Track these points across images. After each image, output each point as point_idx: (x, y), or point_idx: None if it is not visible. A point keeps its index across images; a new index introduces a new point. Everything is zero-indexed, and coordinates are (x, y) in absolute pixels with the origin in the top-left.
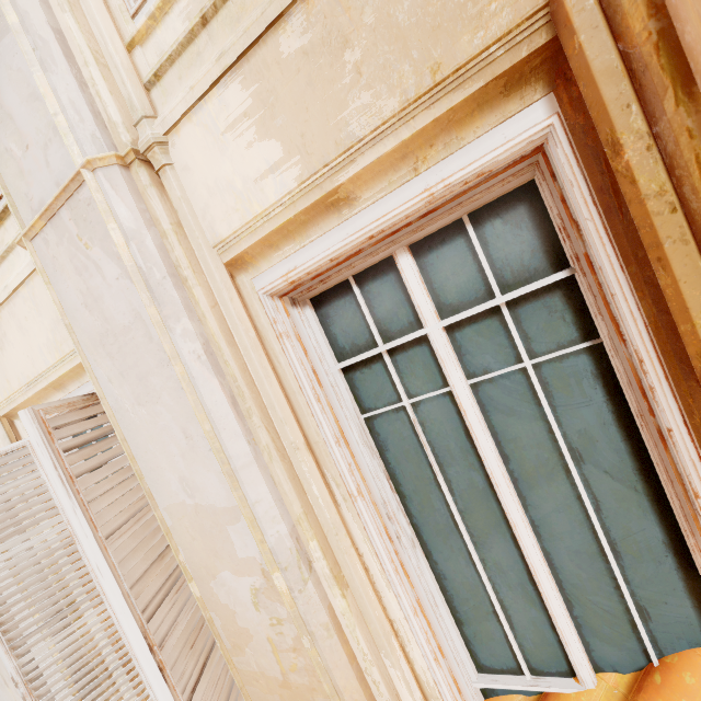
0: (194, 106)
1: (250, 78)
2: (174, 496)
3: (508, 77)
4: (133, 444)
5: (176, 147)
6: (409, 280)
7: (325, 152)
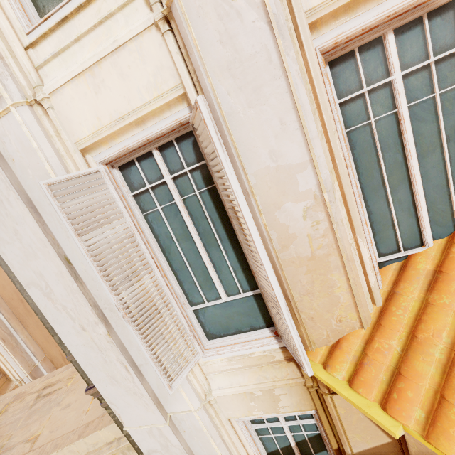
0: None
1: None
2: (262, 164)
3: None
4: (237, 135)
5: None
6: (391, 49)
7: None
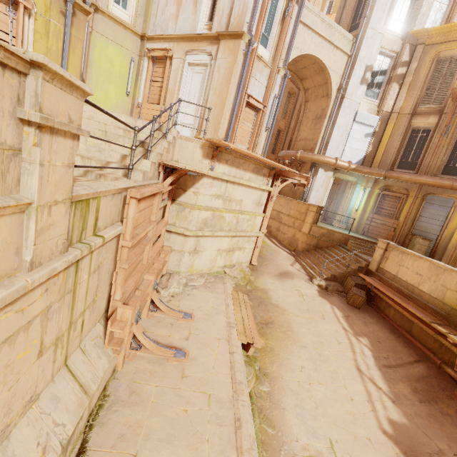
0: None
1: None
2: None
3: None
4: None
5: None
6: None
7: None
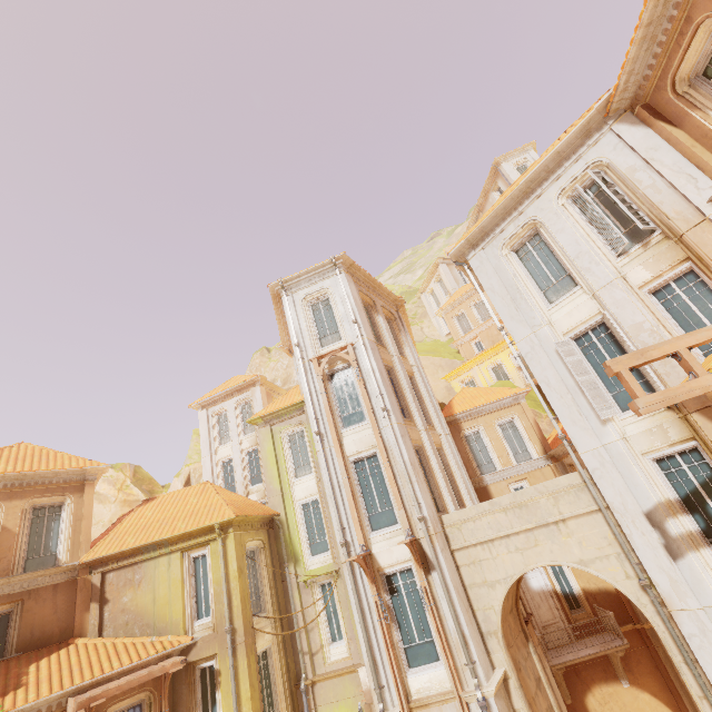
0: (632, 269)
1: (643, 265)
2: (629, 324)
3: (683, 260)
4: (619, 318)
5: (628, 275)
6: (672, 286)
7: (657, 271)
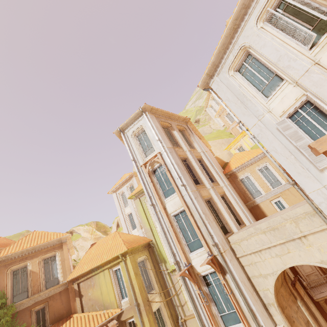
0: (323, 55)
1: None
2: None
3: None
4: (319, 95)
5: (321, 60)
6: None
7: None
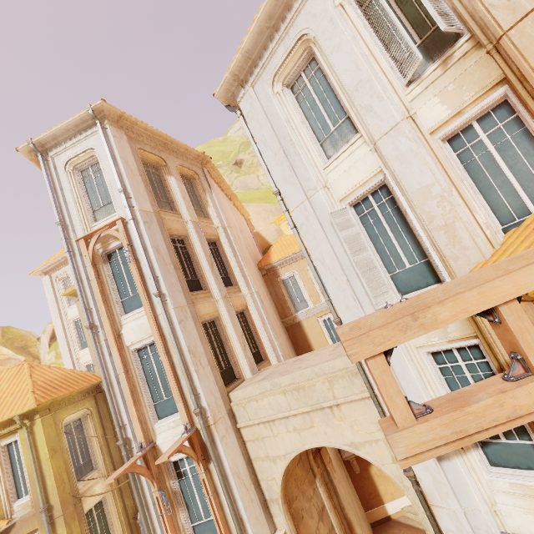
0: (424, 104)
1: (440, 96)
2: (414, 188)
3: (497, 84)
4: (402, 179)
5: (418, 113)
6: (476, 128)
7: (458, 105)
